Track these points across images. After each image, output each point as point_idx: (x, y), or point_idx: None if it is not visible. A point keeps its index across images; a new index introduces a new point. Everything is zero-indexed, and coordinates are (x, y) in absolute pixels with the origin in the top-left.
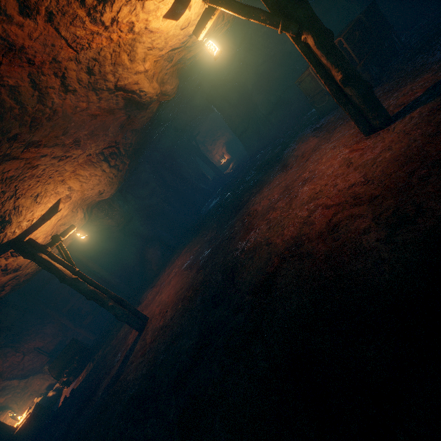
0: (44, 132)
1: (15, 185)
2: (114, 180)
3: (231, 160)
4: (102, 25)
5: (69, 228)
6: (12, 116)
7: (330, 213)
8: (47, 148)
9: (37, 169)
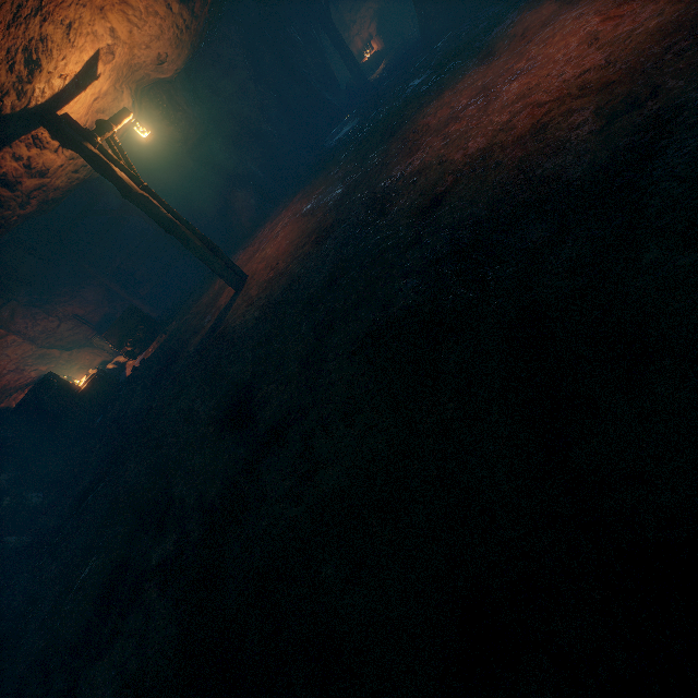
0: None
1: None
2: (183, 36)
3: (382, 56)
4: None
5: (122, 113)
6: None
7: (541, 113)
8: None
9: None
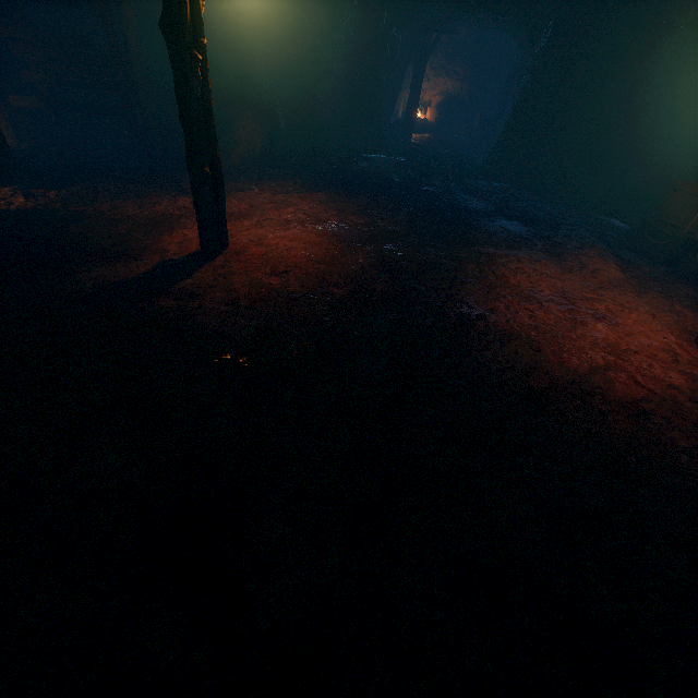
0: None
1: None
2: None
3: (427, 127)
4: None
5: None
6: None
7: (638, 393)
8: None
9: None
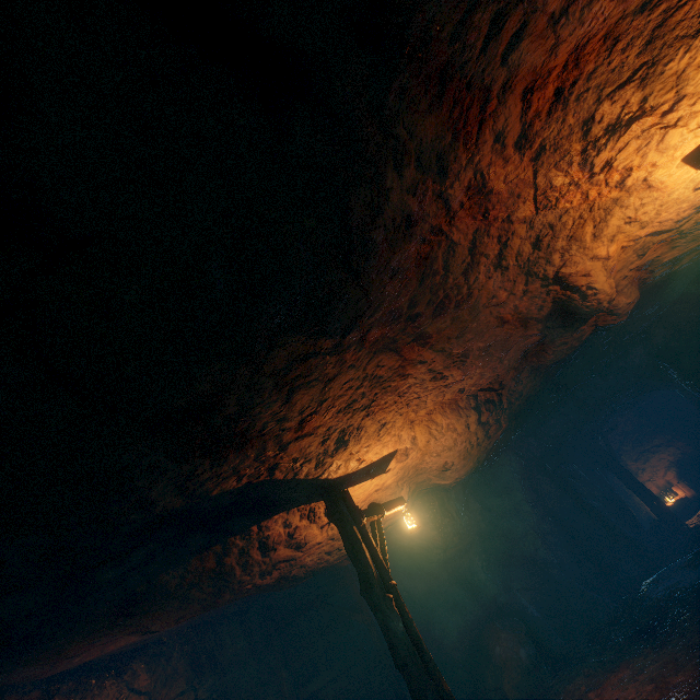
0: (442, 324)
1: (376, 392)
2: (472, 450)
3: (694, 502)
4: (588, 172)
5: (397, 500)
6: (430, 284)
7: None
8: (431, 351)
9: (405, 380)
